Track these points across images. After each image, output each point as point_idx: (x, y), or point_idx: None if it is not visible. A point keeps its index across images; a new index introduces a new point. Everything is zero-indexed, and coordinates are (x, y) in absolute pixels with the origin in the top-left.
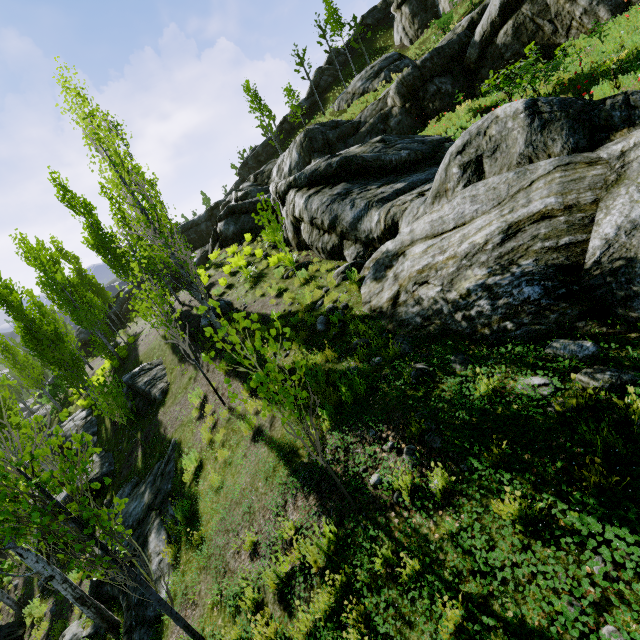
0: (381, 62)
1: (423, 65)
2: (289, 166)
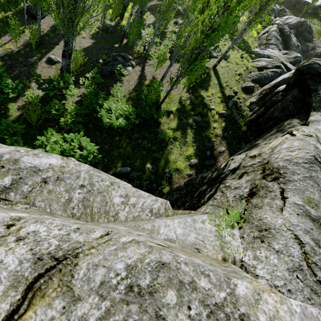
0: None
1: None
2: (289, 22)
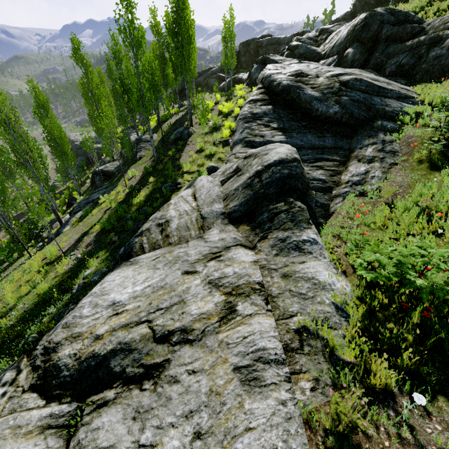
0: None
1: None
2: (336, 41)
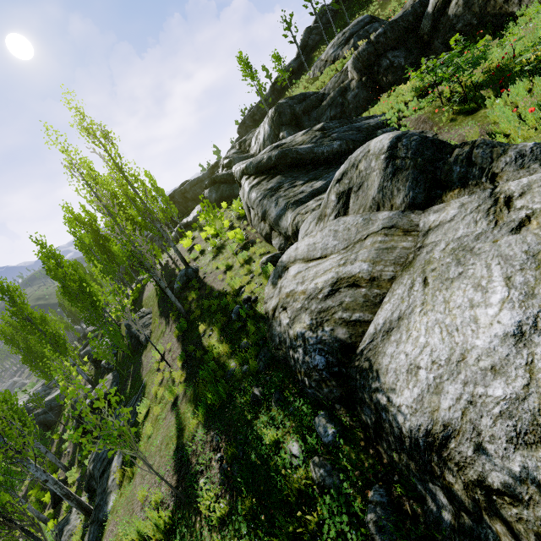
0: (352, 27)
1: (377, 40)
2: (263, 137)
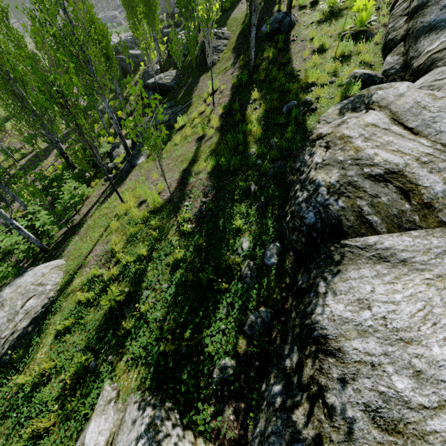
0: None
1: None
2: None
